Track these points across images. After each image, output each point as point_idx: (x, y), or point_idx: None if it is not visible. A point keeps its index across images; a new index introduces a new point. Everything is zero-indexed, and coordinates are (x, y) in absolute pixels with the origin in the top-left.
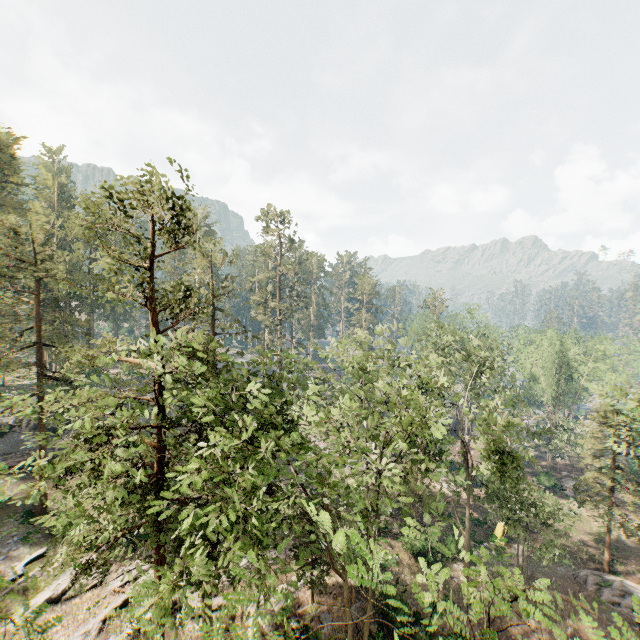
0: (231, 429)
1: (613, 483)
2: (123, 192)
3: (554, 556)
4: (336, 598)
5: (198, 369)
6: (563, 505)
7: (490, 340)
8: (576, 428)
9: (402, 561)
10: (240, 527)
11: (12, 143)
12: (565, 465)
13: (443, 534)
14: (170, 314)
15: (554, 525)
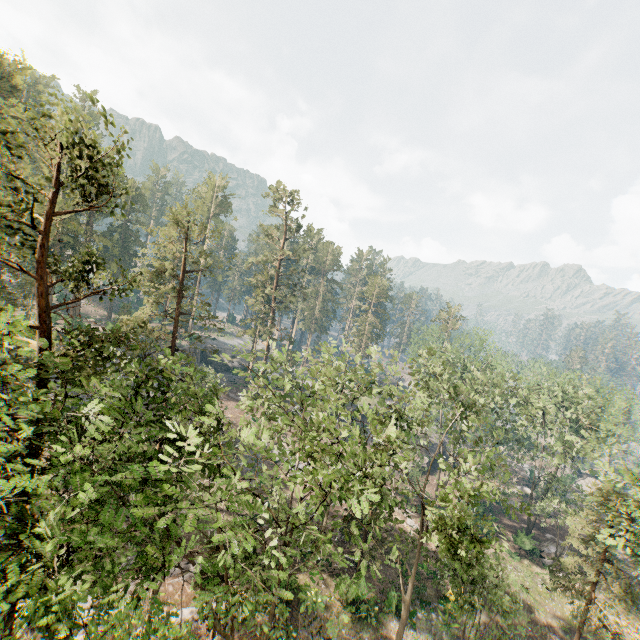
0: (108, 443)
1: (597, 578)
2: (1, 120)
3: (510, 637)
4: (242, 637)
5: (29, 371)
6: (537, 575)
7: (493, 374)
8: (571, 493)
9: (333, 605)
10: (39, 595)
11: (17, 73)
12: (552, 526)
13: (389, 582)
14: (72, 287)
15: (520, 598)
